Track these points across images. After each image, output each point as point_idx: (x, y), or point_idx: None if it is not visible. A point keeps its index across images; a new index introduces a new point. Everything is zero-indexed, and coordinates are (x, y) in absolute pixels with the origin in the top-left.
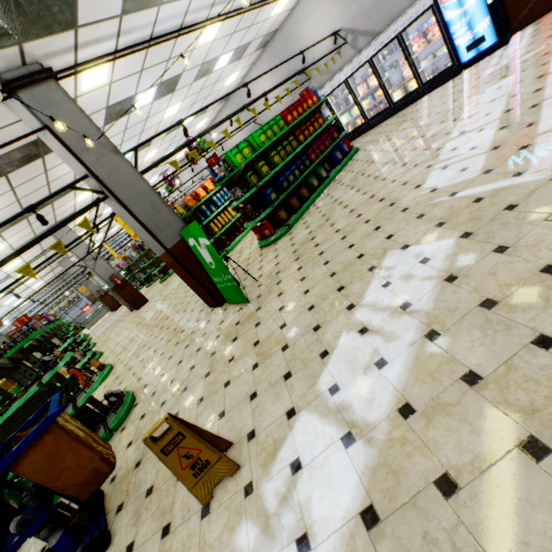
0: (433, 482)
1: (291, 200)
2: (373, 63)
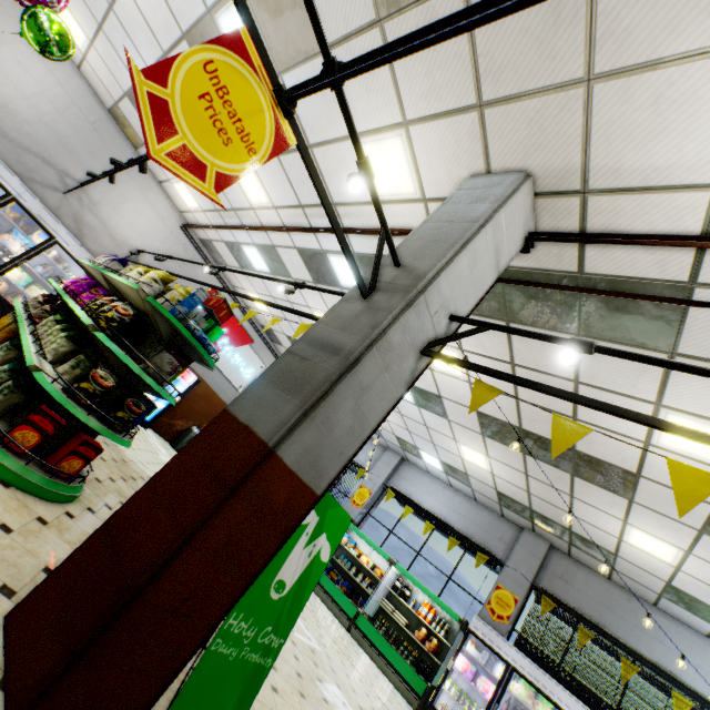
0: None
1: None
2: None
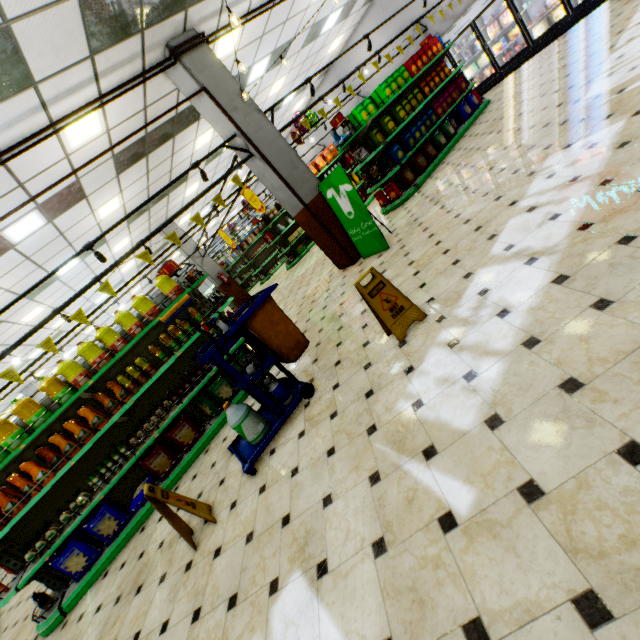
0: (614, 244)
1: (417, 159)
2: None
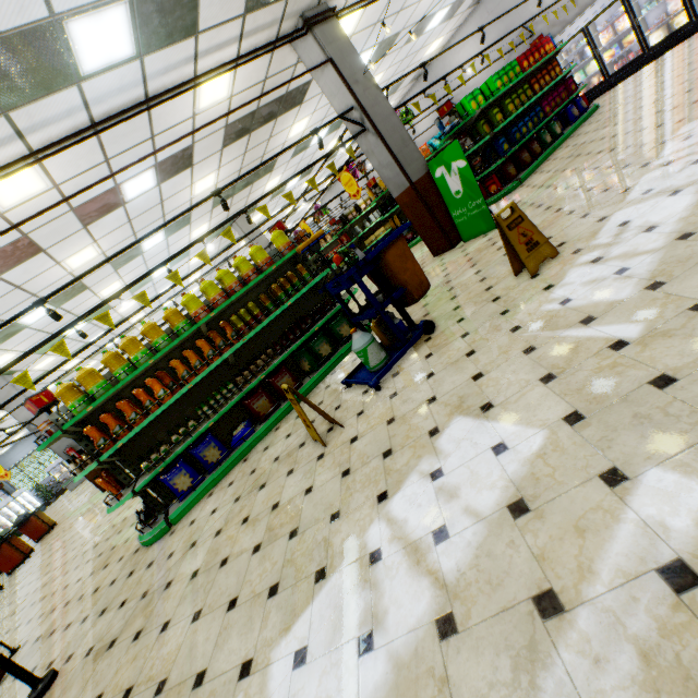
0: None
1: (521, 155)
2: None
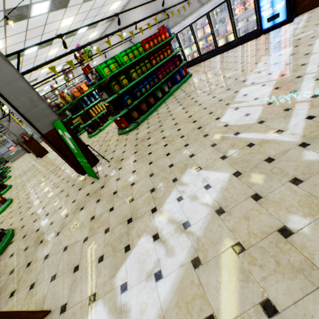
0: None
1: (141, 105)
2: (209, 16)
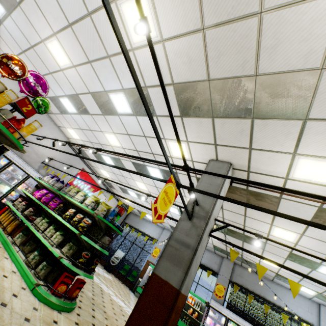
0: None
1: None
2: None
